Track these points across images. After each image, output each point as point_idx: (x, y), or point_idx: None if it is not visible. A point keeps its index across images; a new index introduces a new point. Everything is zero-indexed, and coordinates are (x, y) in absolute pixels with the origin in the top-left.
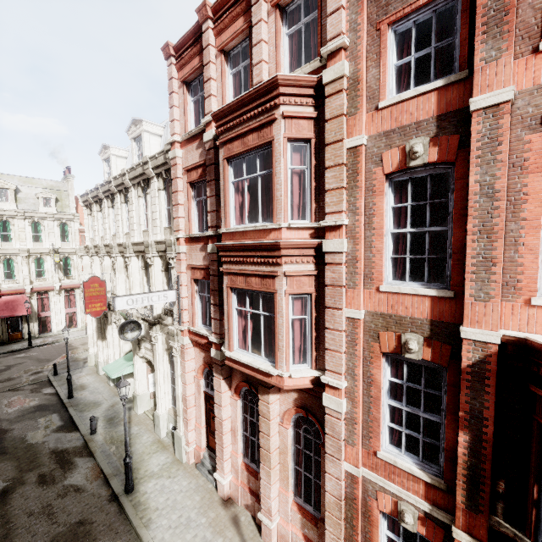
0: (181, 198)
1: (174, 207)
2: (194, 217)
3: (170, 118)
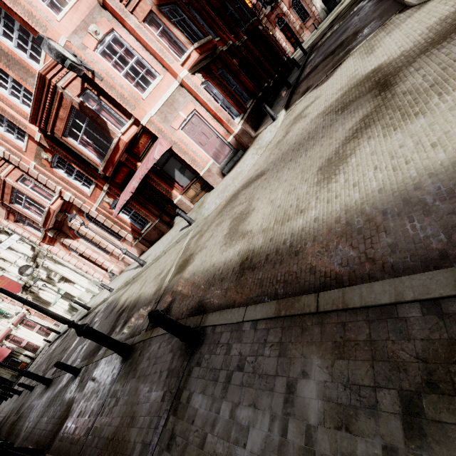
0: None
1: None
2: None
3: None
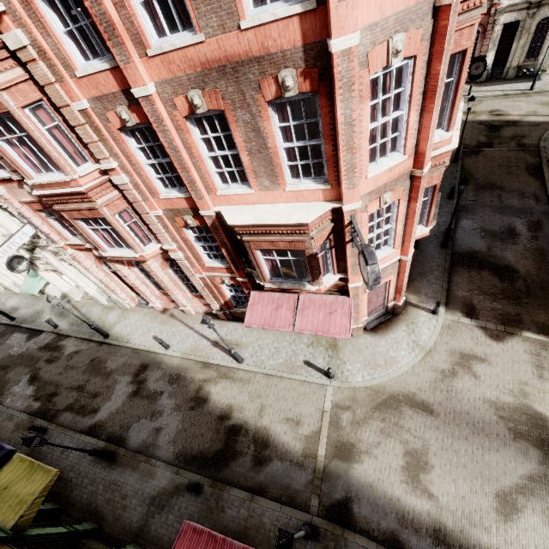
0: None
1: None
2: None
3: None
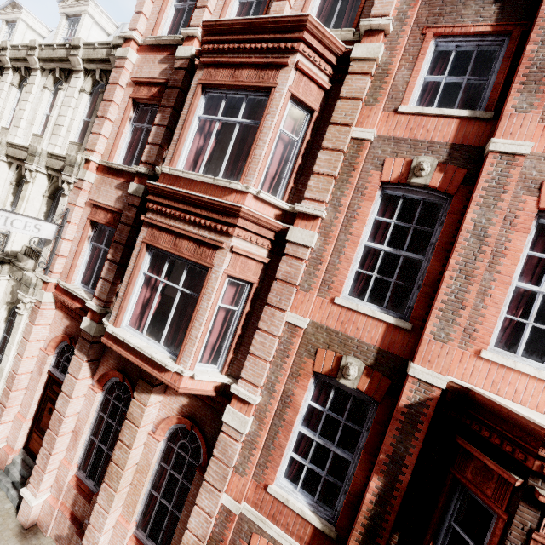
0: (113, 112)
1: (99, 118)
2: (123, 144)
3: (137, 7)
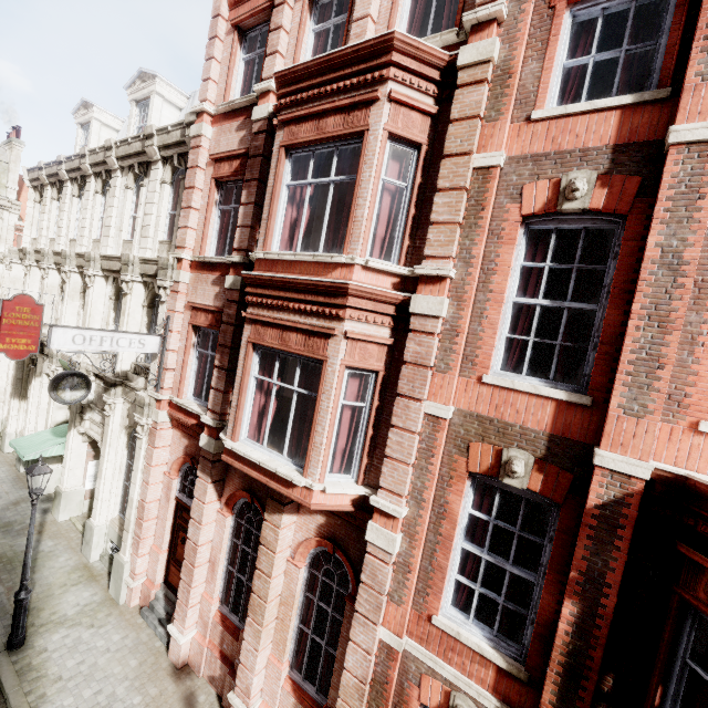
0: (197, 200)
1: (184, 210)
2: (212, 232)
3: (204, 74)
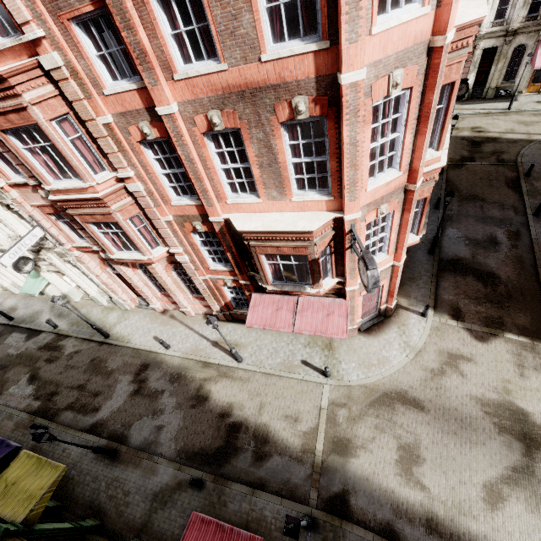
0: None
1: None
2: None
3: None
